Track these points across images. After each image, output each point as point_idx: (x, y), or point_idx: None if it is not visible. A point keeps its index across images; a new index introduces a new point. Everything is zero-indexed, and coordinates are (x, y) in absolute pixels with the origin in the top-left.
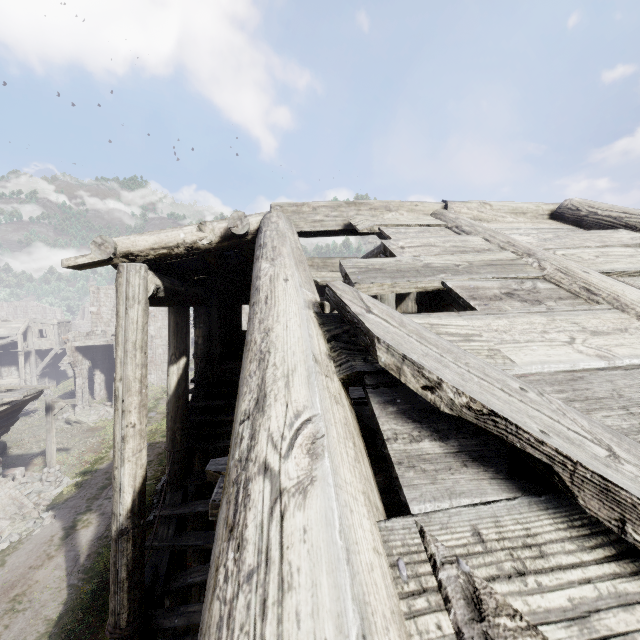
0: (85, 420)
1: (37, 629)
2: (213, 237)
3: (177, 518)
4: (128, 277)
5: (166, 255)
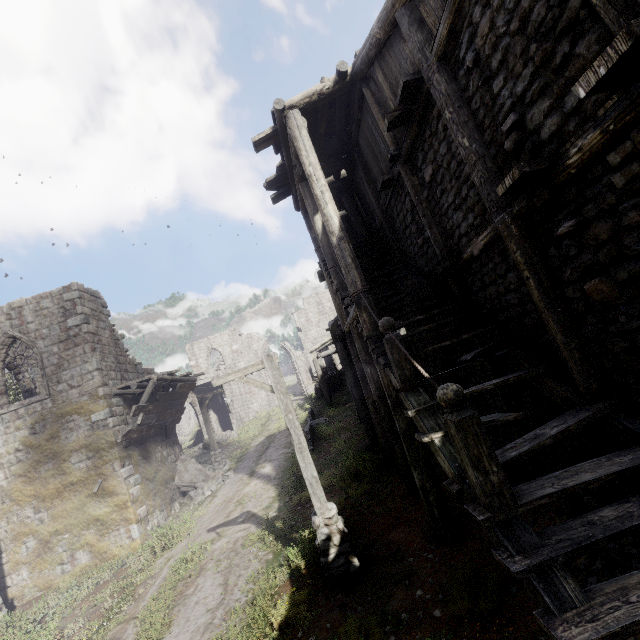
0: (218, 441)
1: (267, 500)
2: (330, 83)
3: None
4: (295, 117)
5: (308, 103)
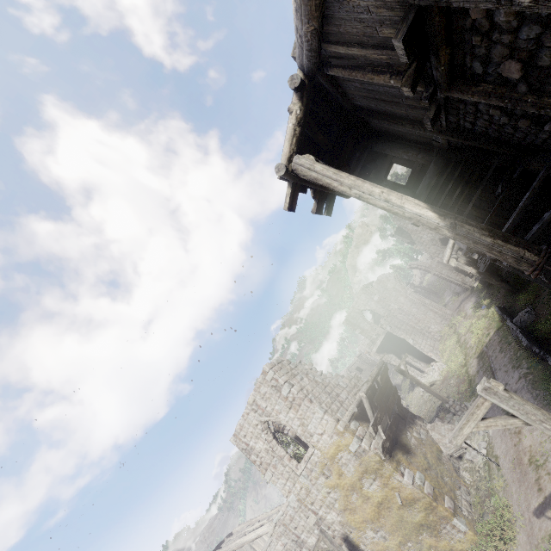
0: (433, 380)
1: None
2: (297, 105)
3: None
4: (299, 164)
5: (297, 140)
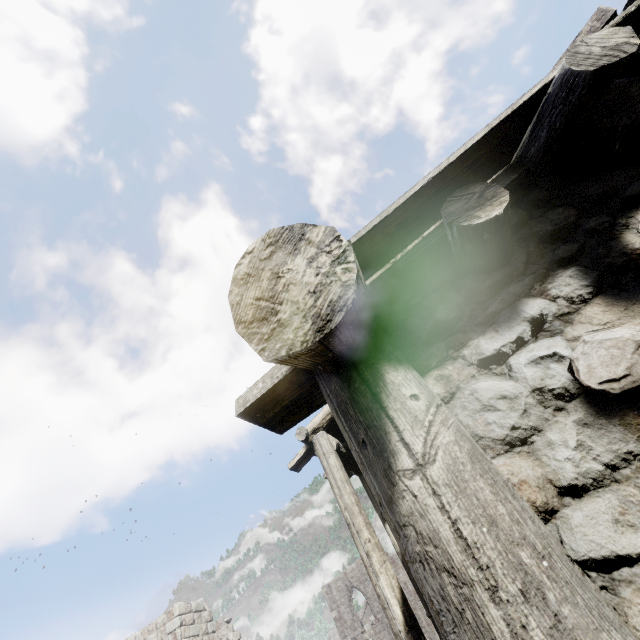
0: None
1: None
2: None
3: None
4: (319, 442)
5: (331, 418)
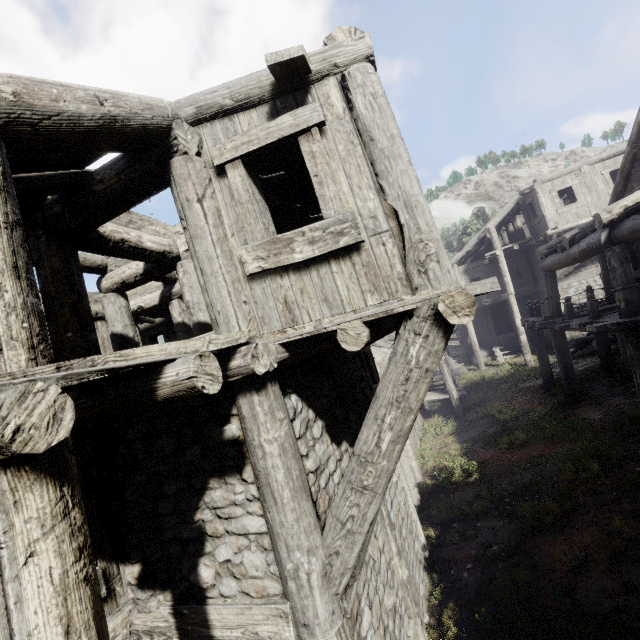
0: None
1: None
2: None
3: None
4: None
5: None
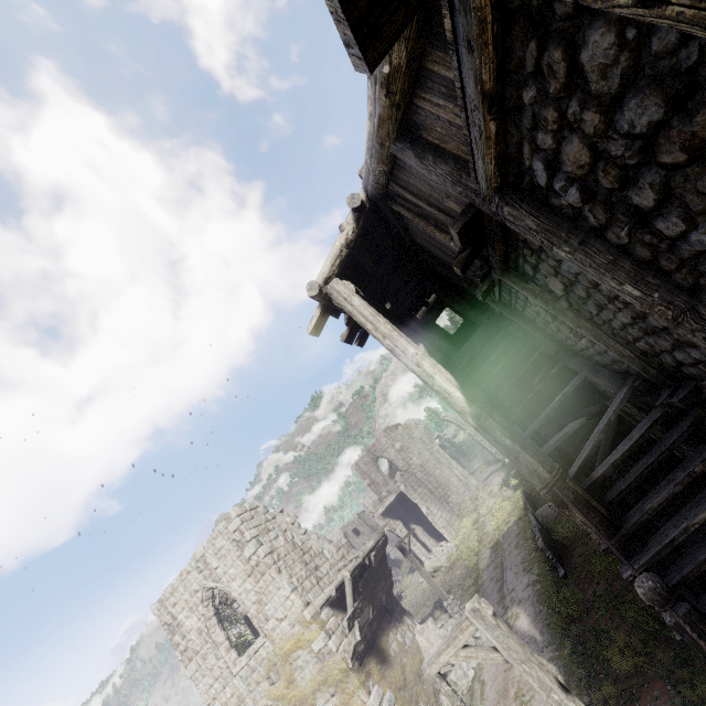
0: (439, 564)
1: None
2: (351, 226)
3: (531, 440)
4: (336, 290)
5: (341, 263)
